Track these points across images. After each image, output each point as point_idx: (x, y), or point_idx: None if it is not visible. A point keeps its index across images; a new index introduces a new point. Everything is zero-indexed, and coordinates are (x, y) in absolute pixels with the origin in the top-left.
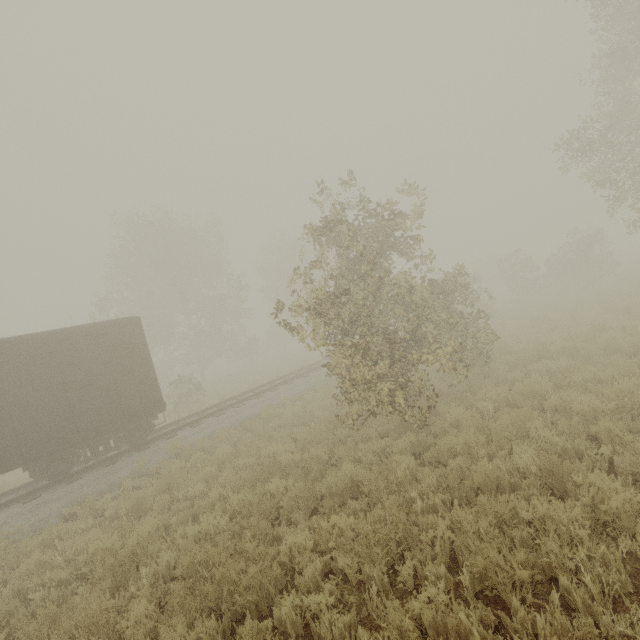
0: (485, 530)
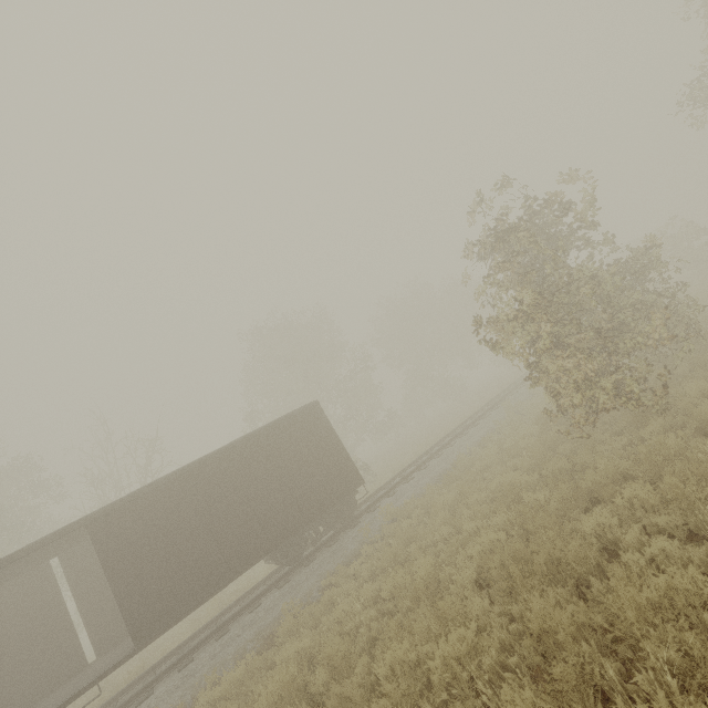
0: None
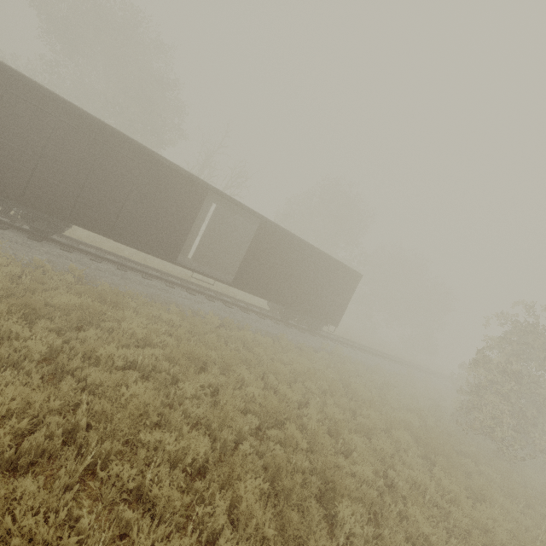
0: None
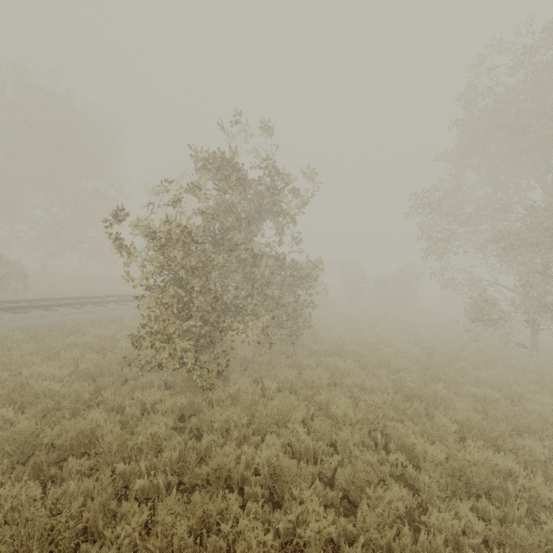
0: (182, 533)
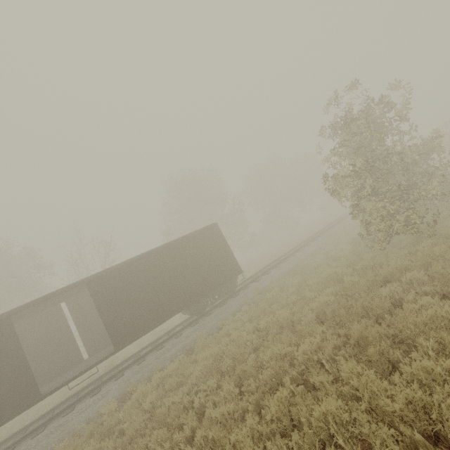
0: None
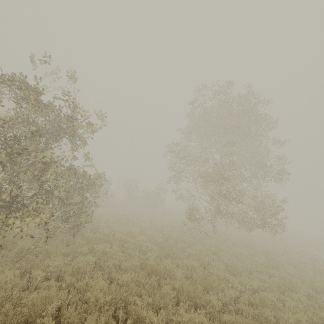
0: None
